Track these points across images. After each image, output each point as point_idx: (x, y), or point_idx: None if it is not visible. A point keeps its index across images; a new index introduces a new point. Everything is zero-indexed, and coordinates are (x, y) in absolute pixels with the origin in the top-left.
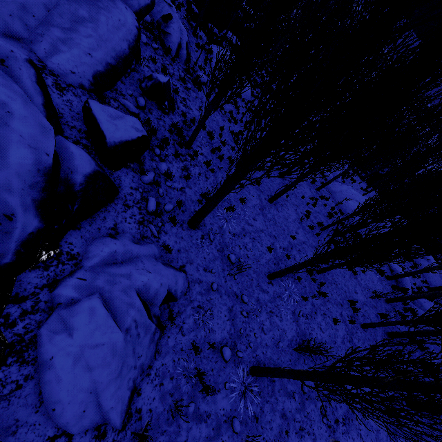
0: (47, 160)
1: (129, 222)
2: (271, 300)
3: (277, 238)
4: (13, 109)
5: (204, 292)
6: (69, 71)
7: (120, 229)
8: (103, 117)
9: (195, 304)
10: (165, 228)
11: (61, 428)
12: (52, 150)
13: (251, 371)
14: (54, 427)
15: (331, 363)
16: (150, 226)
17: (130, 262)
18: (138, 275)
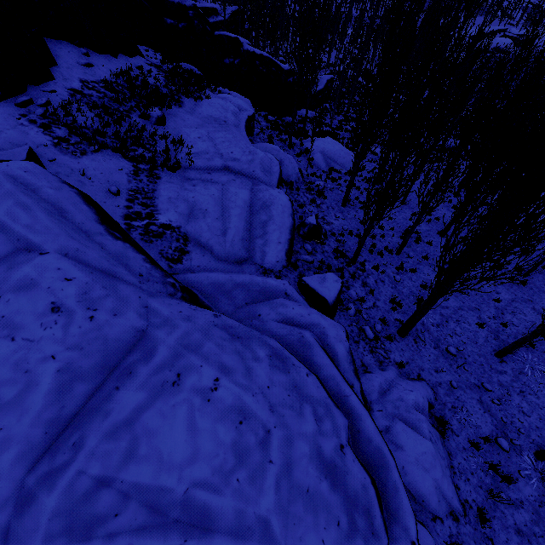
0: (347, 344)
1: (366, 355)
2: (514, 379)
3: (480, 309)
4: (323, 324)
5: (448, 392)
6: (275, 262)
7: (365, 363)
8: (317, 286)
9: (448, 406)
10: (386, 347)
11: (433, 513)
12: (345, 336)
13: (538, 456)
14: (429, 513)
15: None
16: (378, 351)
17: (391, 387)
18: (406, 396)
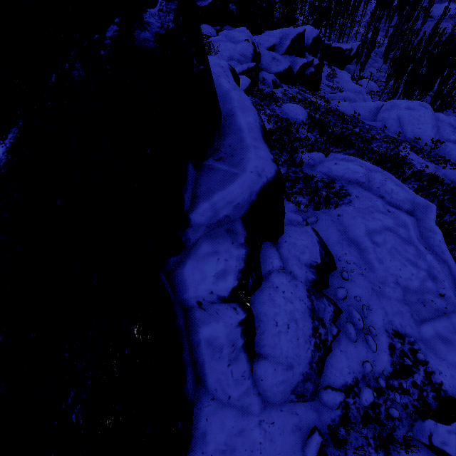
0: None
1: None
2: None
3: None
4: None
5: None
6: None
7: None
8: None
9: None
10: None
11: None
12: None
13: None
14: None
15: None
16: None
17: None
18: None
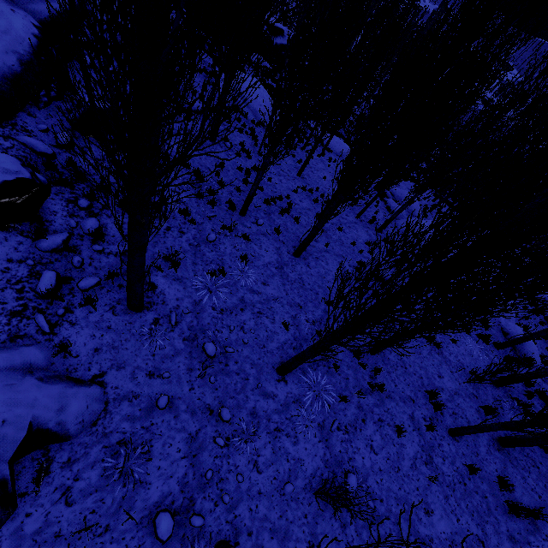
0: None
1: None
2: (281, 408)
3: (304, 307)
4: None
5: (139, 414)
6: None
7: None
8: None
9: (113, 439)
10: (74, 316)
11: None
12: None
13: None
14: None
15: (388, 510)
16: (36, 316)
17: None
18: None
